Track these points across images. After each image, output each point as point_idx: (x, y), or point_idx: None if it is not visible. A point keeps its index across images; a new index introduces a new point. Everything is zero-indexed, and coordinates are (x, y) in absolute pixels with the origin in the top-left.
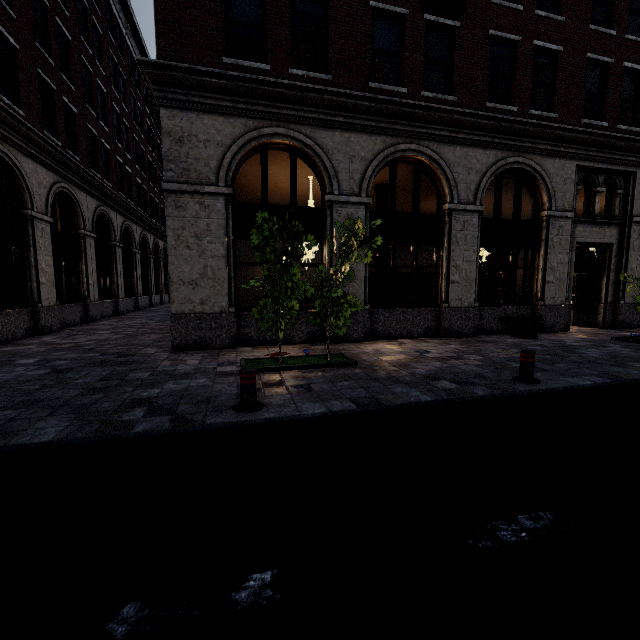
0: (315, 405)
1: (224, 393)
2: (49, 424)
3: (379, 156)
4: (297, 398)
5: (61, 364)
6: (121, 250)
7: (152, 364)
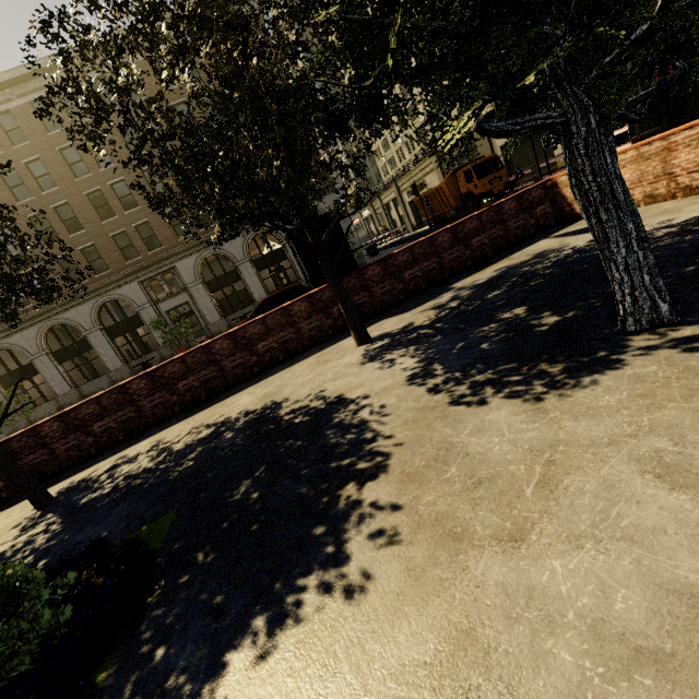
0: None
1: None
2: None
3: (39, 334)
4: None
5: None
6: None
7: None
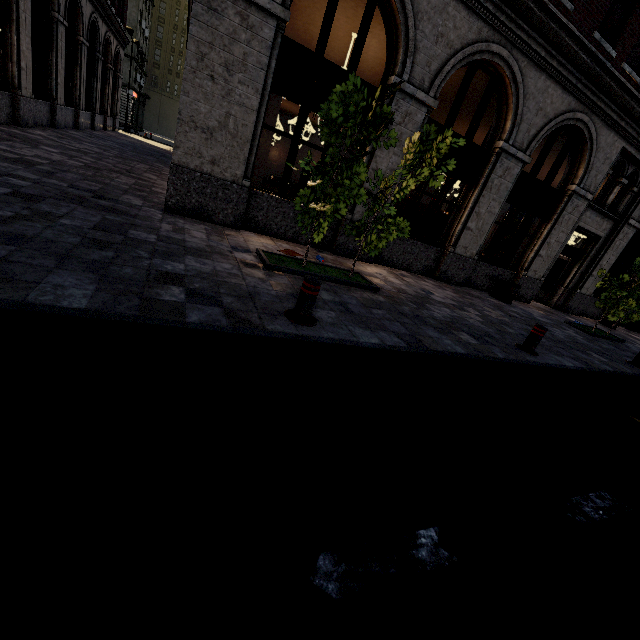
0: (366, 333)
1: (263, 291)
2: (67, 282)
3: (467, 49)
4: (344, 319)
5: (20, 185)
6: (64, 31)
7: (150, 223)
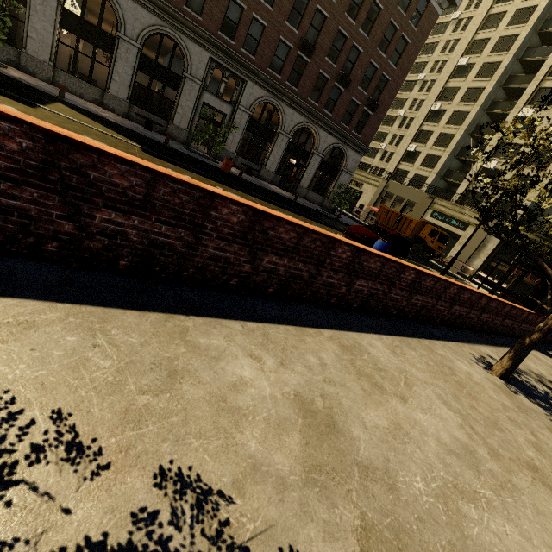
0: None
1: None
2: None
3: None
4: None
5: None
6: None
7: None
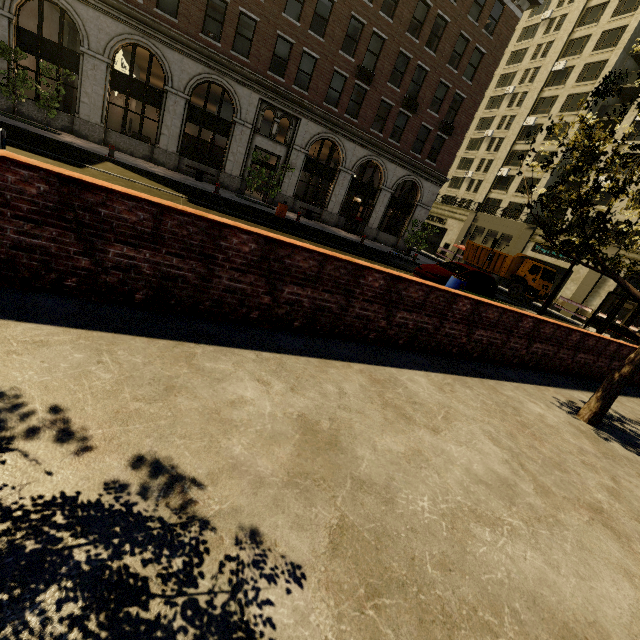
0: None
1: None
2: None
3: (119, 37)
4: None
5: None
6: None
7: None
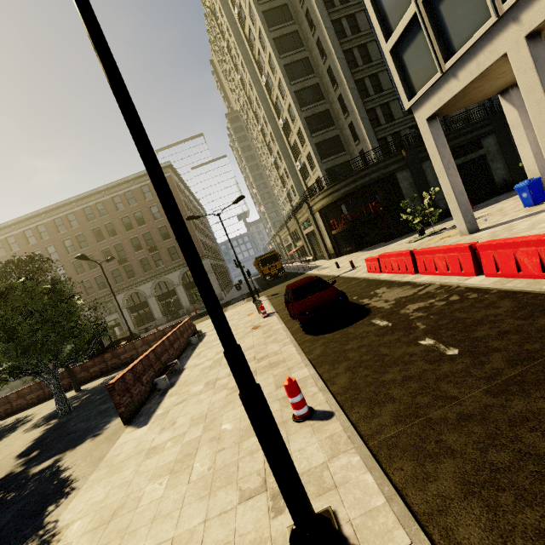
0: None
1: None
2: None
3: None
4: None
5: None
6: None
7: None
